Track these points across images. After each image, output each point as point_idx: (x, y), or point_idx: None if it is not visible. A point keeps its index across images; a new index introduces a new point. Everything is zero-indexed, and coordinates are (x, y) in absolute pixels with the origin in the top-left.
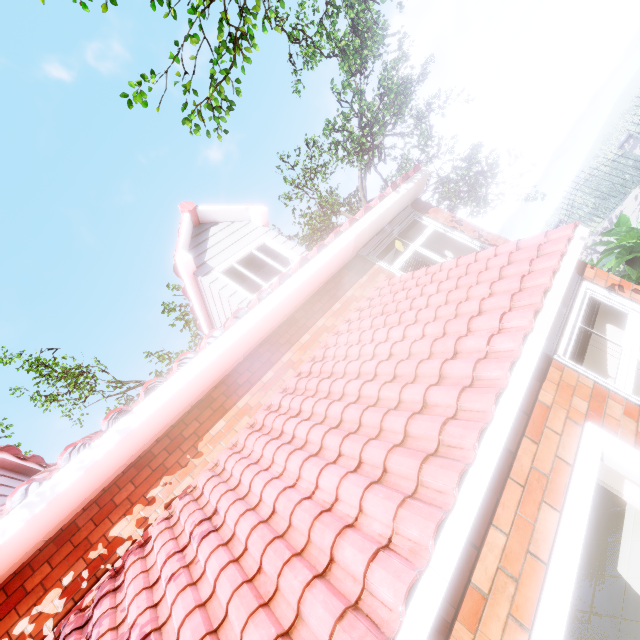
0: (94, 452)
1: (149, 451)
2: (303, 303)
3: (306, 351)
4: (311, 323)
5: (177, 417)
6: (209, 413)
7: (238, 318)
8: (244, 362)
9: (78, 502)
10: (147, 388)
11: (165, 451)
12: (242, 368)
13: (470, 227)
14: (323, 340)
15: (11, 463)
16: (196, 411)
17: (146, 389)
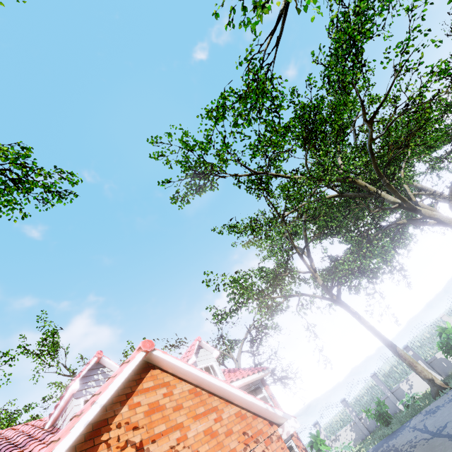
0: None
1: None
2: None
3: None
4: None
5: None
6: None
7: None
8: None
9: None
10: None
11: None
12: None
13: (276, 402)
14: None
15: None
16: None
17: None
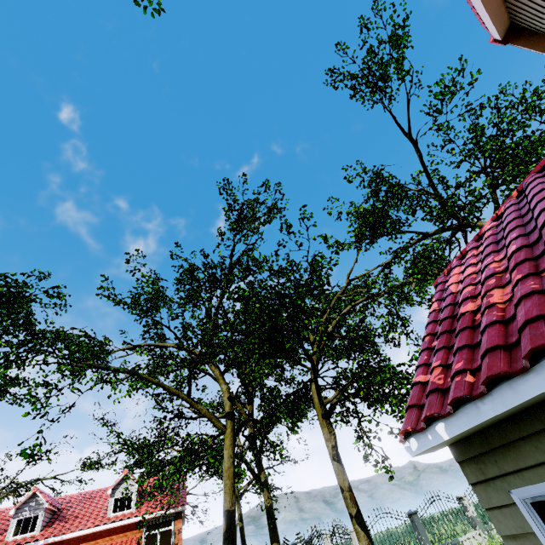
0: (57, 538)
1: (64, 540)
2: (117, 526)
3: (104, 542)
4: (112, 534)
5: (73, 537)
6: (78, 541)
7: (102, 520)
8: (93, 533)
9: (50, 543)
10: (77, 522)
11: (66, 543)
12: (91, 535)
13: (179, 537)
14: (109, 542)
15: (53, 509)
16: (77, 538)
17: (77, 522)
